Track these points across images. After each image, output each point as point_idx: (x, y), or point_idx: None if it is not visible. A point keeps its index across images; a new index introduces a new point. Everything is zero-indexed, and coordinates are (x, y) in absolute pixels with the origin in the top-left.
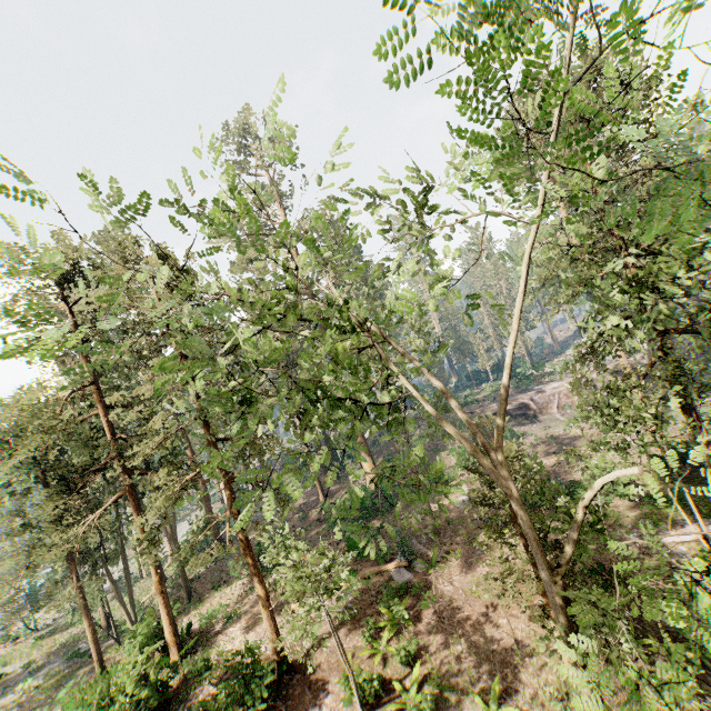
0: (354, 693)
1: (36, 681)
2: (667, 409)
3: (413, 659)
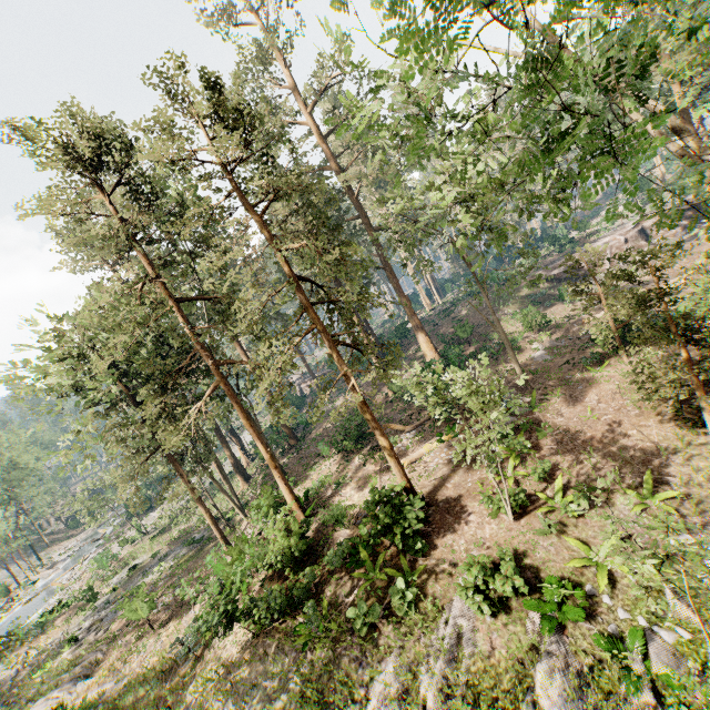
0: (505, 506)
1: (167, 564)
2: None
3: (547, 476)
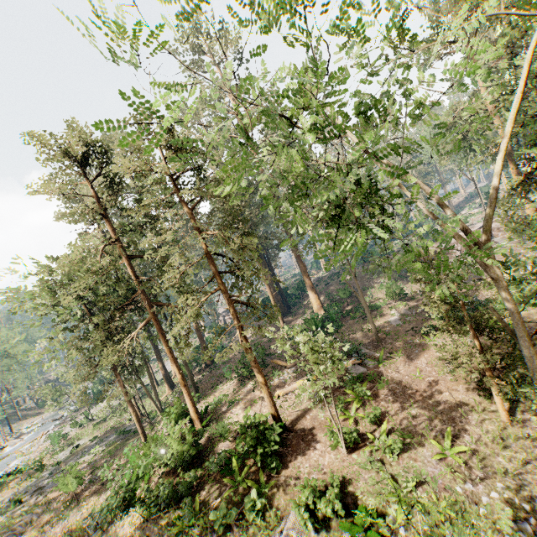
0: (340, 441)
1: (101, 448)
2: None
3: (378, 420)
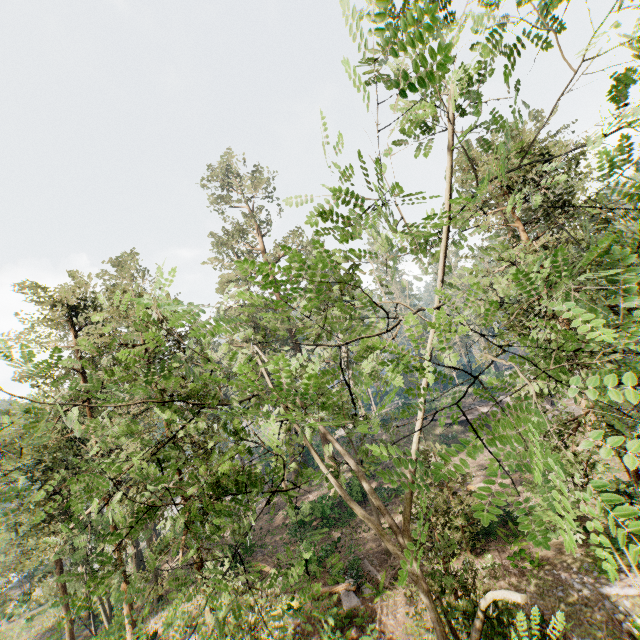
0: None
1: None
2: (602, 459)
3: None
